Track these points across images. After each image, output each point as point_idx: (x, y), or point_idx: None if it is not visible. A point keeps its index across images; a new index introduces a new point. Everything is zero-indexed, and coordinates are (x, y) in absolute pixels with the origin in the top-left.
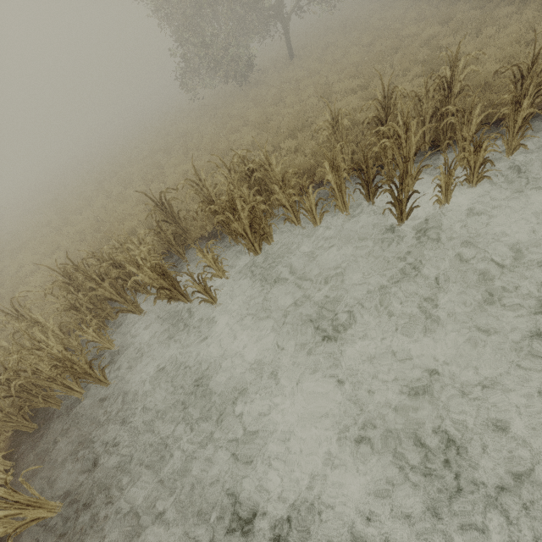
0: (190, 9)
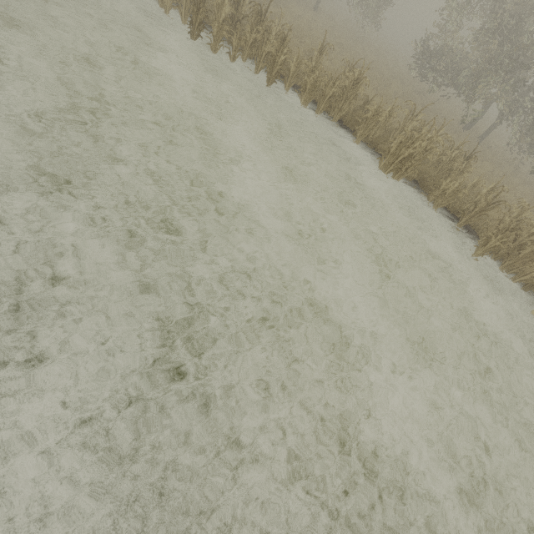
0: None
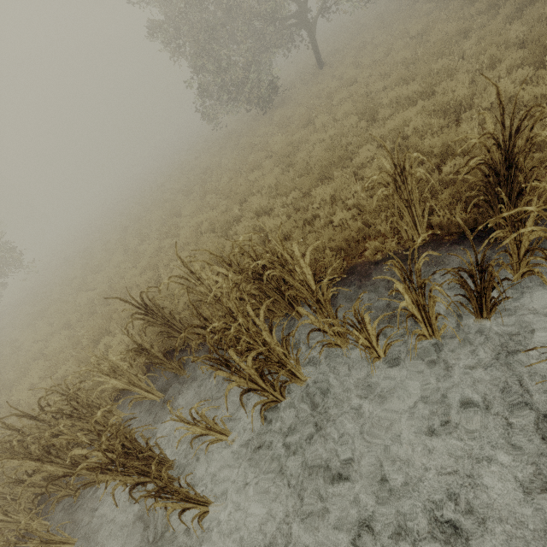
0: (204, 34)
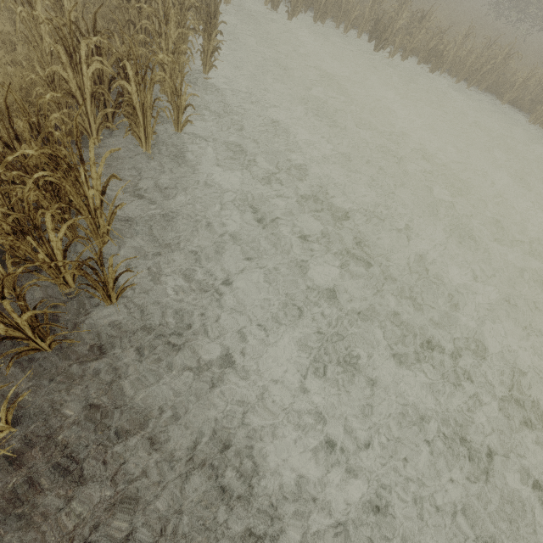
0: None
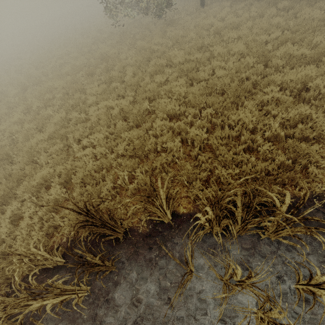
0: None
